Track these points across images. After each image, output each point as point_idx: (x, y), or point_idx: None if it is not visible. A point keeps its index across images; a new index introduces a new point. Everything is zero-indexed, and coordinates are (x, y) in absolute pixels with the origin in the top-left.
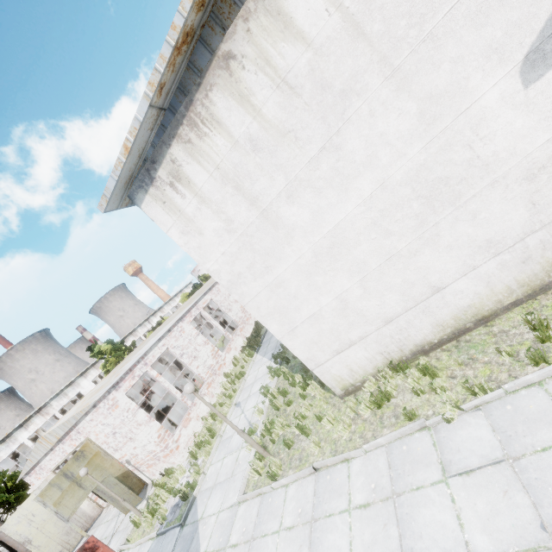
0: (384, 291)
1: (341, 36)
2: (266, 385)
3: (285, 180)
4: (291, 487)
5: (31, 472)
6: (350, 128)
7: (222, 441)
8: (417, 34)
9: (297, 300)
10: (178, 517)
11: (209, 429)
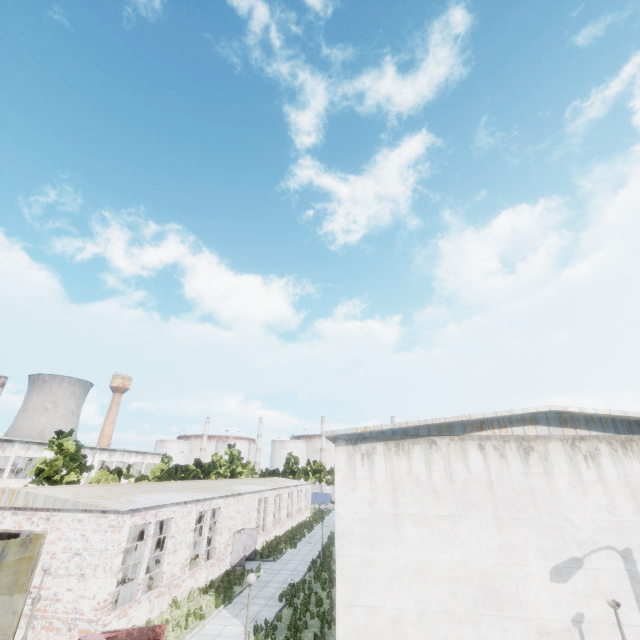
0: (429, 634)
1: (484, 483)
2: None
3: (420, 511)
4: None
5: None
6: (467, 520)
7: None
8: (514, 513)
9: (372, 585)
10: None
11: None
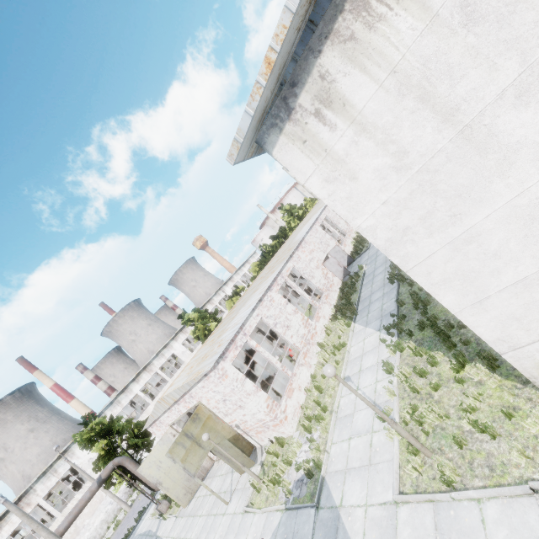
0: None
1: None
2: (386, 360)
3: (518, 66)
4: (488, 505)
5: (153, 424)
6: None
7: (340, 418)
8: None
9: (497, 260)
10: (308, 496)
11: (317, 403)
